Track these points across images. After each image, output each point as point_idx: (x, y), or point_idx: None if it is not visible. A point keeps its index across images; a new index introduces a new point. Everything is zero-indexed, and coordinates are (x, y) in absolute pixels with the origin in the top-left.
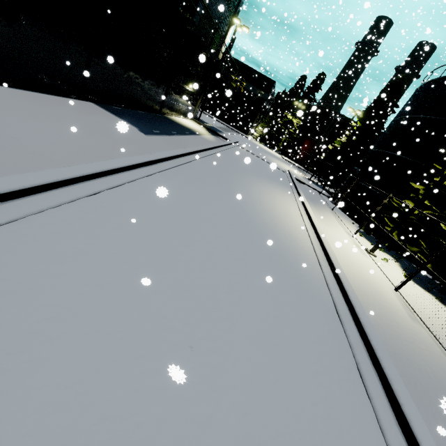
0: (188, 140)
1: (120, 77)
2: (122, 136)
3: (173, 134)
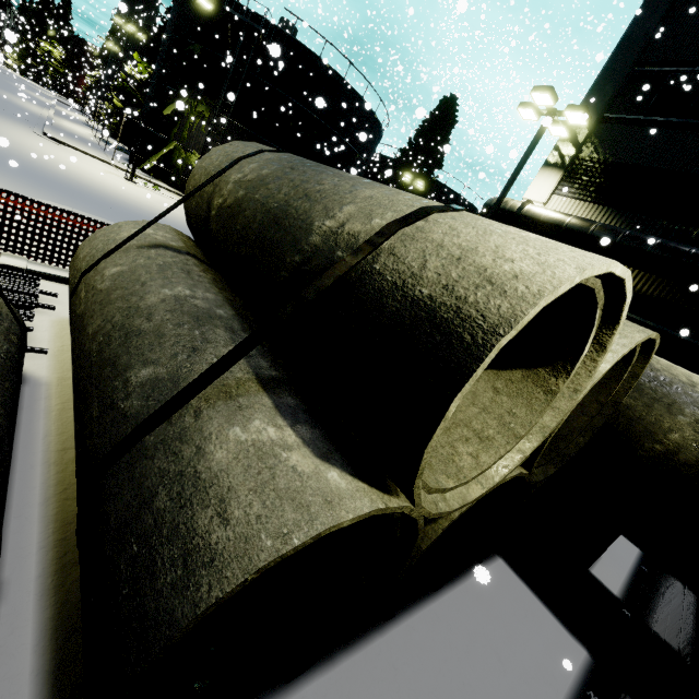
0: None
1: None
2: None
3: None
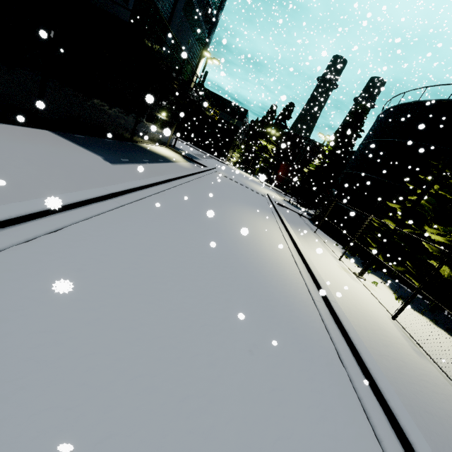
0: (162, 168)
1: (83, 104)
2: (82, 166)
3: (144, 162)
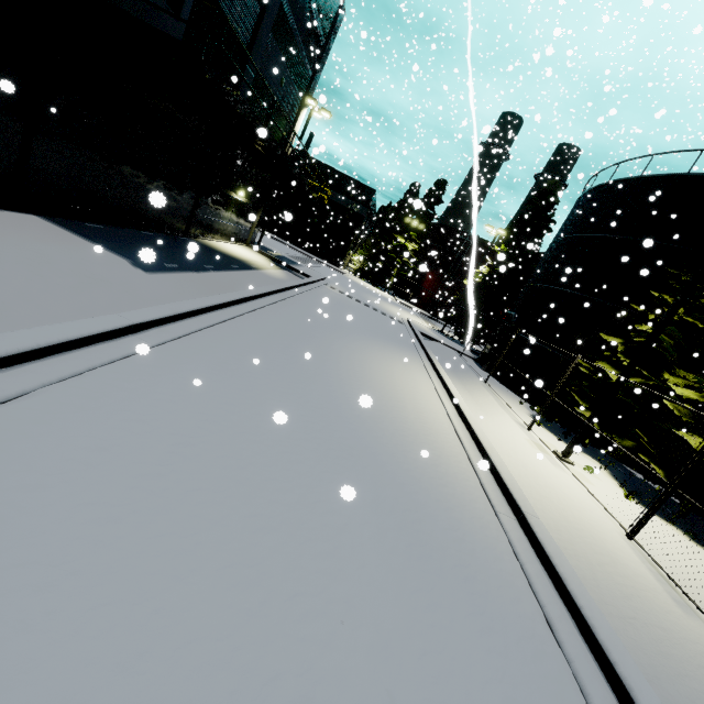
0: (236, 279)
1: (102, 172)
2: (90, 277)
3: (206, 270)
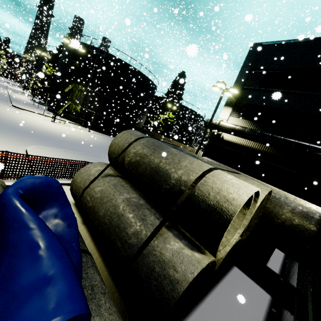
0: None
1: None
2: None
3: None
